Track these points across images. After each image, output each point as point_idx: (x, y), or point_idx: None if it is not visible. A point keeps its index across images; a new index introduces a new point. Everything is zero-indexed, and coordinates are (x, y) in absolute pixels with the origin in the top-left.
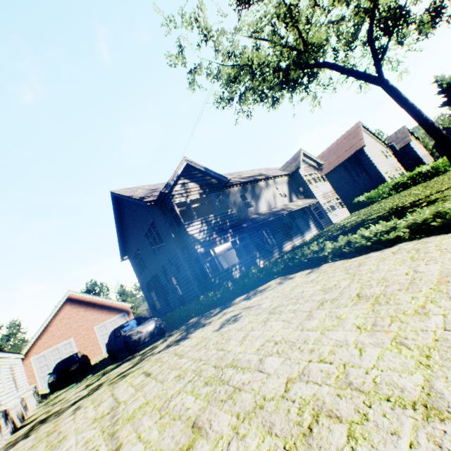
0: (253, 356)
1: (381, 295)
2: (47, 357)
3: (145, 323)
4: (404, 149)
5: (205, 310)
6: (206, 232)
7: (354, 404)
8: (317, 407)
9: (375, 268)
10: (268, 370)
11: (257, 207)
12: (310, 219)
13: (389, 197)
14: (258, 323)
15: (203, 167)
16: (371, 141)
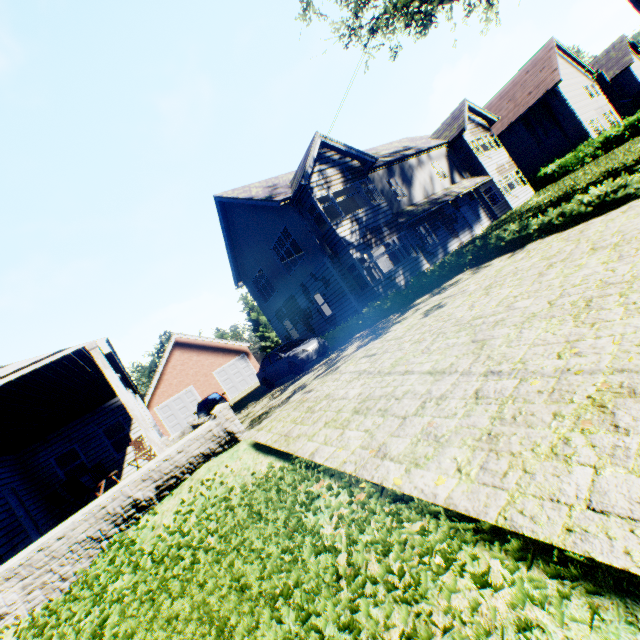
0: (496, 308)
1: (620, 241)
2: (171, 407)
3: (305, 343)
4: (620, 78)
5: (370, 324)
6: (358, 233)
7: (618, 288)
8: (587, 299)
9: (604, 228)
10: (523, 306)
11: (410, 196)
12: (479, 207)
13: (594, 161)
14: (478, 297)
15: (341, 144)
16: (569, 73)
